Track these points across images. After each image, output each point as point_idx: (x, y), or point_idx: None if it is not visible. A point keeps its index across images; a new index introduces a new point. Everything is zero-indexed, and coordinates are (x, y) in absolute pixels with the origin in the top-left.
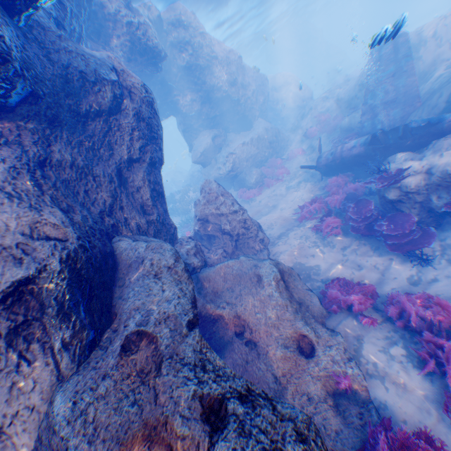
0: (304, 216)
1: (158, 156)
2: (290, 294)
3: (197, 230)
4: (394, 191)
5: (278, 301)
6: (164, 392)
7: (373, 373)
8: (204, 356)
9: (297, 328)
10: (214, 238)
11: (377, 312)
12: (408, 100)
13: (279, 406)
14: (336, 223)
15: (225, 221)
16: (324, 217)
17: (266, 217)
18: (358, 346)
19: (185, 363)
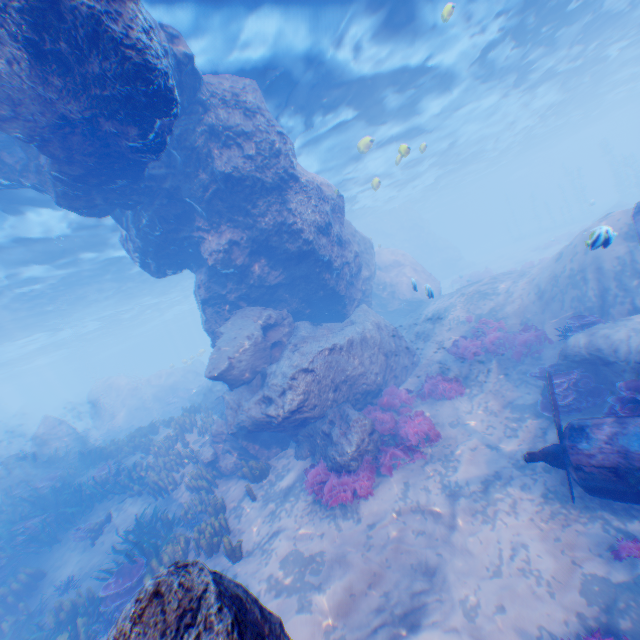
0: None
1: None
2: None
3: None
4: None
5: None
6: None
7: None
8: None
9: None
10: None
11: None
12: None
13: None
14: None
15: None
16: None
17: None
18: None
19: None
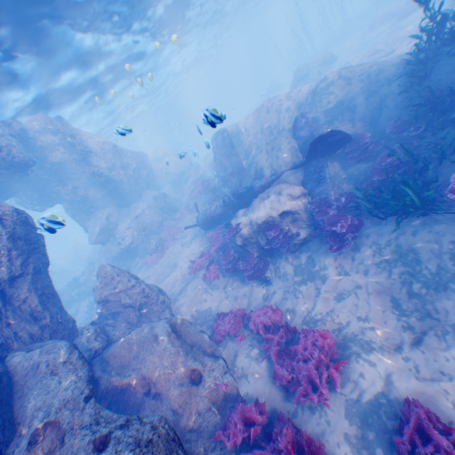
0: (197, 268)
1: (43, 262)
2: (183, 341)
3: (101, 312)
4: (239, 239)
5: (172, 350)
6: (67, 452)
7: (241, 373)
8: (98, 415)
9: (188, 365)
10: (120, 314)
11: (245, 328)
12: (239, 171)
13: (145, 418)
14: (216, 268)
15: (126, 296)
16: (209, 265)
17: (169, 276)
18: (233, 359)
19: (83, 426)
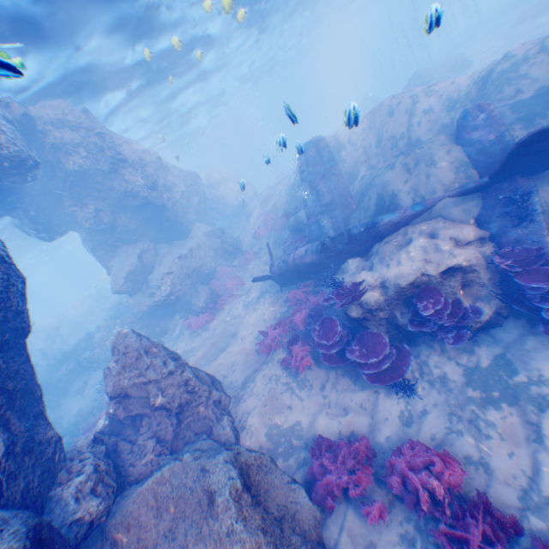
0: (270, 345)
1: (13, 327)
2: (264, 512)
3: (114, 413)
4: (356, 308)
5: (246, 543)
6: None
7: None
8: None
9: None
10: (145, 420)
11: (381, 487)
12: (344, 201)
13: None
14: (307, 351)
15: (158, 391)
16: (292, 345)
17: (224, 352)
18: None
19: None
